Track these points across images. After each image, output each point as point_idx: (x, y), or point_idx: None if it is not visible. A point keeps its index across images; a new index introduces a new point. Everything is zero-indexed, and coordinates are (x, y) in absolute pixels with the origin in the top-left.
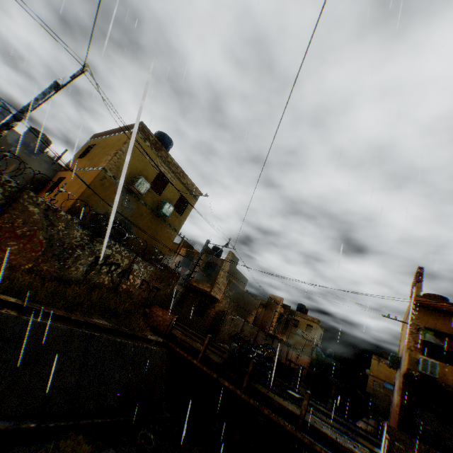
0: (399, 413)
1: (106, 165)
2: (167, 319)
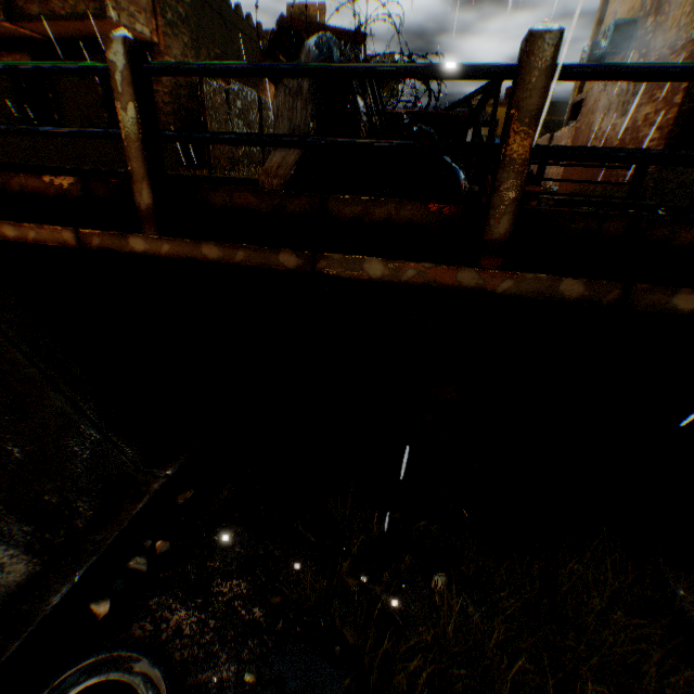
0: (668, 137)
1: None
2: None
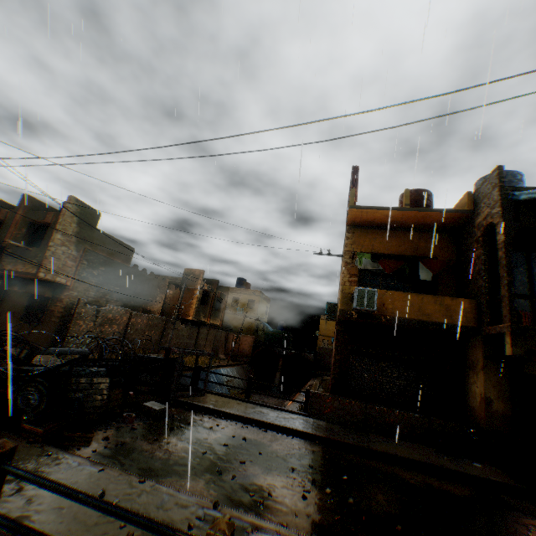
0: (334, 372)
1: None
2: None
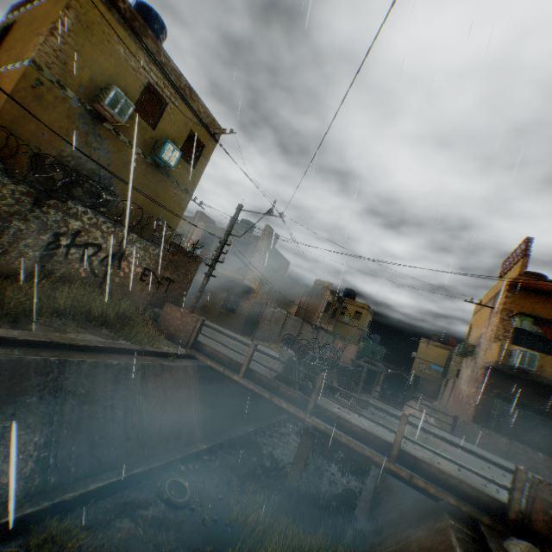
0: (476, 408)
1: (37, 55)
2: (189, 322)
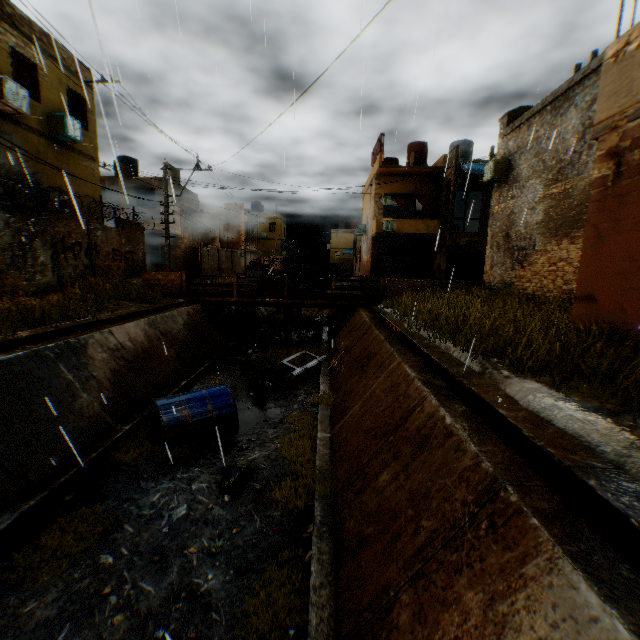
0: (372, 266)
1: None
2: (174, 279)
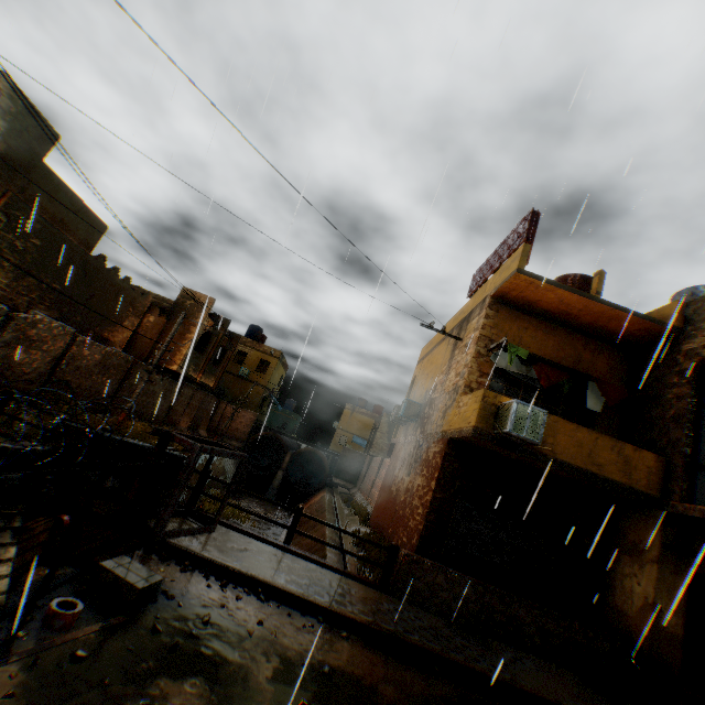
0: (428, 518)
1: None
2: None
